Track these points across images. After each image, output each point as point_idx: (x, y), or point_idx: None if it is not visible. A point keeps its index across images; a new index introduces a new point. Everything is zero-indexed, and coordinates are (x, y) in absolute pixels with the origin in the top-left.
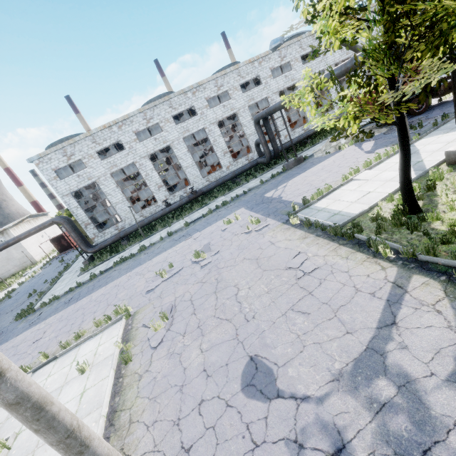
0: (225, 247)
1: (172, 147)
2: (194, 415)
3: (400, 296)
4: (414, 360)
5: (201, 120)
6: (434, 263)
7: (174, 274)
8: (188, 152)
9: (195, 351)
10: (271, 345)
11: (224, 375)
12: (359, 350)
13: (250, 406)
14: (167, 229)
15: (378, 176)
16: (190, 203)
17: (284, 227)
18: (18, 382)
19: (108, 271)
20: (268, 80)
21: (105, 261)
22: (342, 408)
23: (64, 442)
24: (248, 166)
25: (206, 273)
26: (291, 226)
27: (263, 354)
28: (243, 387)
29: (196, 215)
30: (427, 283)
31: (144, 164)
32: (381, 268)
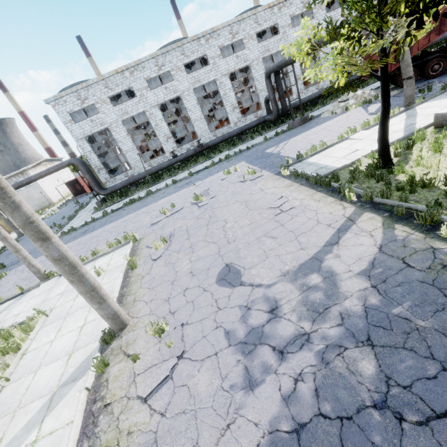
0: (221, 193)
1: (182, 97)
2: (180, 296)
3: (349, 226)
4: (341, 263)
5: (213, 70)
6: (384, 204)
7: (175, 212)
8: (197, 105)
9: (186, 262)
10: (243, 257)
11: (205, 274)
12: (306, 259)
13: (220, 290)
14: (172, 178)
15: (371, 136)
16: (196, 156)
17: (275, 178)
18: (60, 247)
19: (119, 210)
20: (287, 29)
21: (115, 202)
22: (282, 290)
23: (90, 293)
24: (255, 123)
25: (202, 211)
26: (281, 177)
27: (236, 262)
28: (217, 280)
29: (200, 167)
30: (372, 217)
31: (154, 114)
32: (343, 208)
